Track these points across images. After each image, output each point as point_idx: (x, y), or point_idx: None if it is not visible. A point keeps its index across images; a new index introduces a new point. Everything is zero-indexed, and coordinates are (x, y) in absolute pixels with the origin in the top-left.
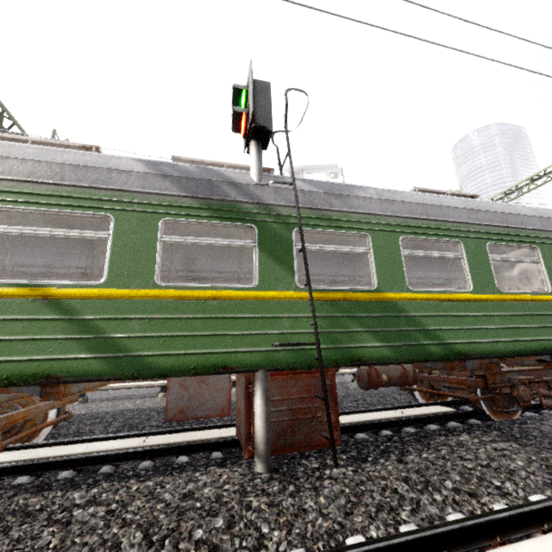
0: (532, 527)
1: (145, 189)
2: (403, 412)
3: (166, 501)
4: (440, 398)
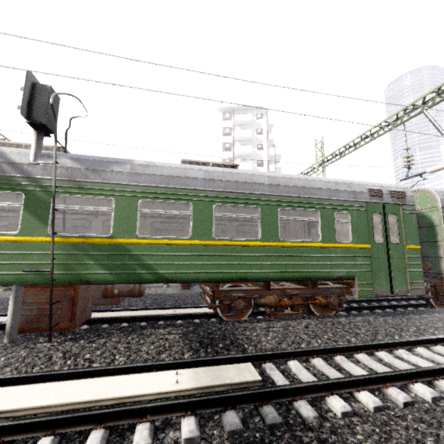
0: (82, 379)
1: None
2: (177, 311)
3: None
4: None
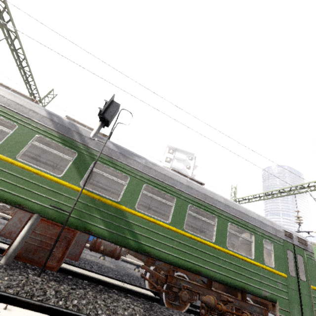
0: None
1: (39, 121)
2: (125, 285)
3: None
4: None
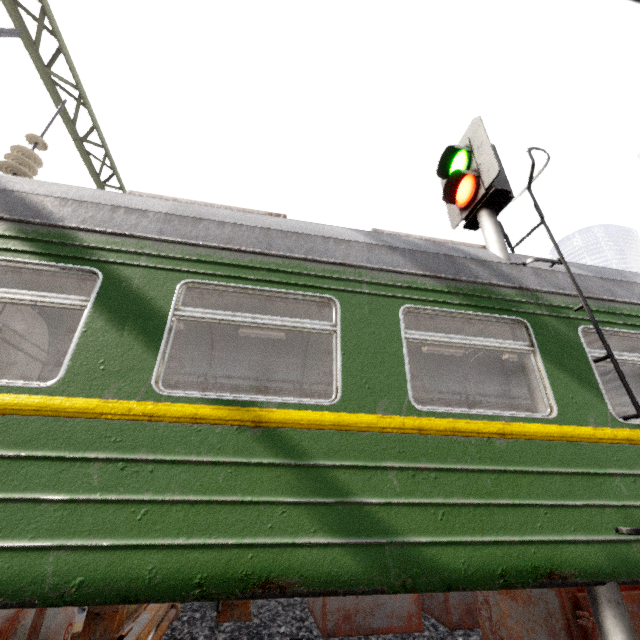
0: None
1: (372, 264)
2: None
3: None
4: None
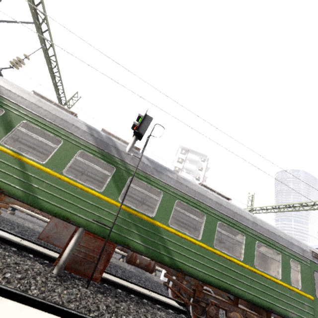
0: None
1: (81, 137)
2: (152, 294)
3: (7, 260)
4: (181, 300)
